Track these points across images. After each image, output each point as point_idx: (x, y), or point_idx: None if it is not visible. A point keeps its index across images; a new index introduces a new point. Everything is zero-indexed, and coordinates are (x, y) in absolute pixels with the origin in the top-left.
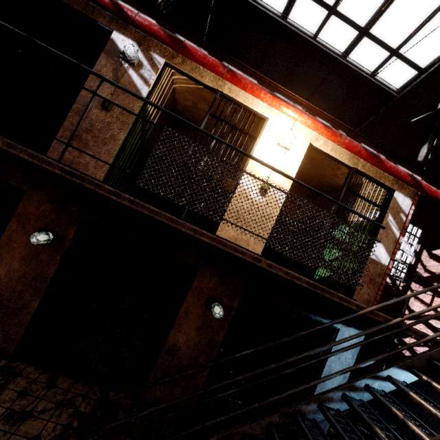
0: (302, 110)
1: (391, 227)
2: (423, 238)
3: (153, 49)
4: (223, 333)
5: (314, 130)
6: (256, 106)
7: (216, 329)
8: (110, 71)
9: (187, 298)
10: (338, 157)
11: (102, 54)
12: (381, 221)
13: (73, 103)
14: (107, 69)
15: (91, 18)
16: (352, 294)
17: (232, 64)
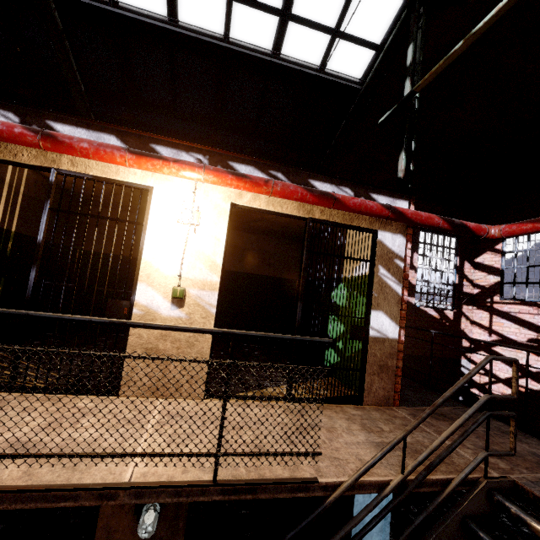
0: (193, 163)
1: (388, 284)
2: (460, 247)
3: None
4: (180, 539)
5: (226, 186)
6: (126, 175)
7: (166, 538)
8: None
9: (101, 512)
10: (281, 210)
11: None
12: (370, 279)
13: None
14: None
15: None
16: (361, 398)
17: (64, 120)
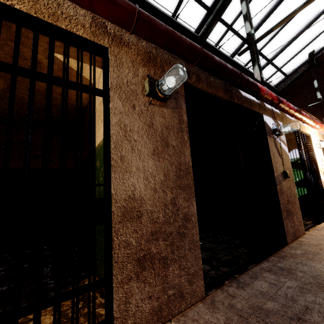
0: None
1: None
2: None
3: (277, 118)
4: None
5: None
6: (306, 130)
7: None
8: (274, 147)
9: None
10: None
11: (267, 137)
12: None
13: (276, 187)
14: (273, 147)
15: (252, 110)
16: None
17: None
